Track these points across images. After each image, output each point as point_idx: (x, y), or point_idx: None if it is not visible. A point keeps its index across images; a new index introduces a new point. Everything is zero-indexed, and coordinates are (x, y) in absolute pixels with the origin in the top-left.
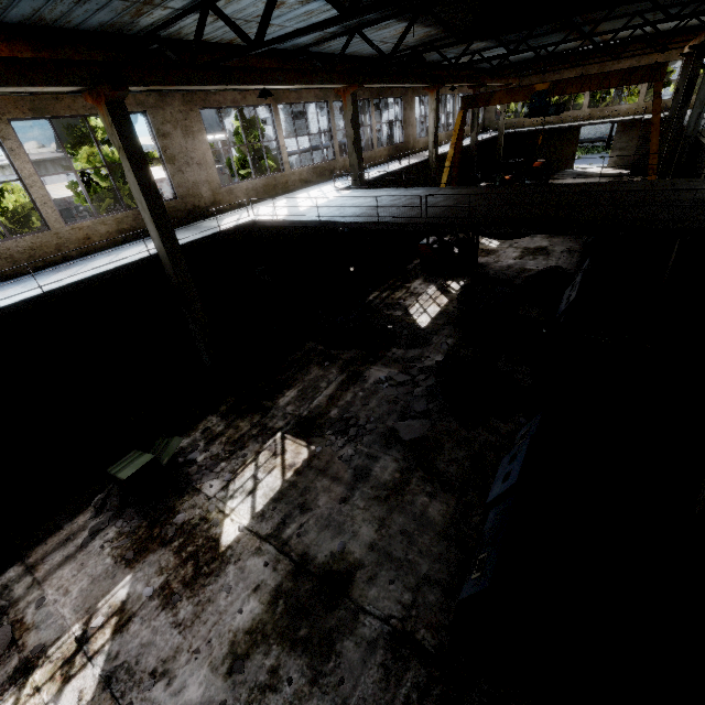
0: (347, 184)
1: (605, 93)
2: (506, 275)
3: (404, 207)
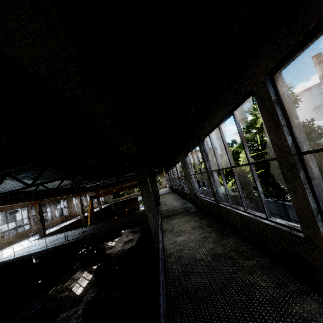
0: (37, 237)
1: None
2: (117, 254)
3: (61, 239)
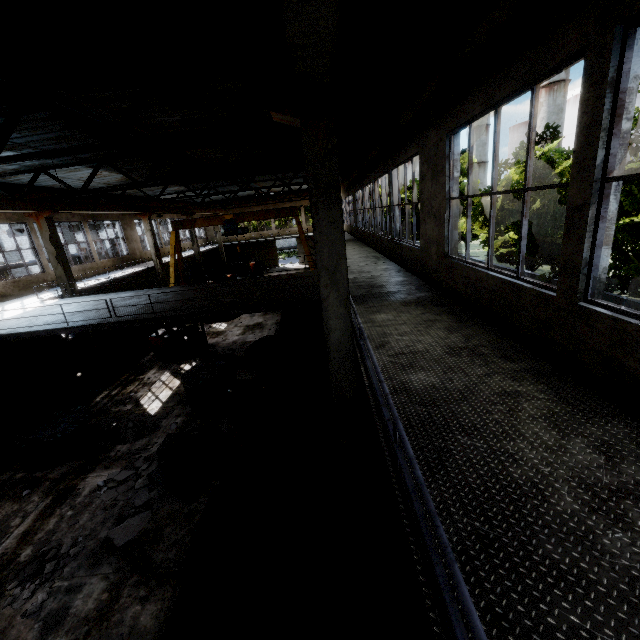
0: (58, 294)
1: (287, 220)
2: (231, 350)
3: (105, 310)
